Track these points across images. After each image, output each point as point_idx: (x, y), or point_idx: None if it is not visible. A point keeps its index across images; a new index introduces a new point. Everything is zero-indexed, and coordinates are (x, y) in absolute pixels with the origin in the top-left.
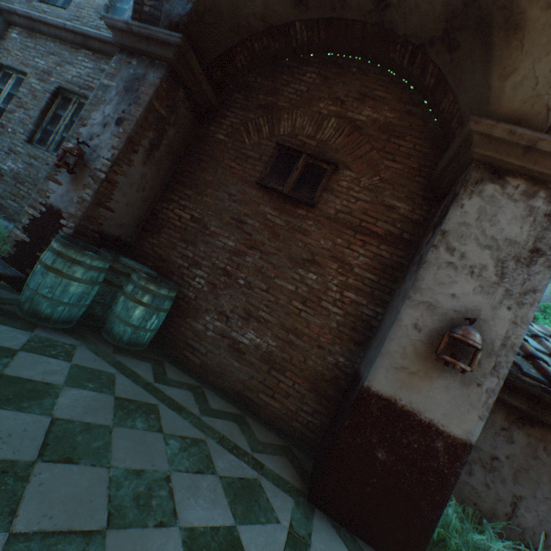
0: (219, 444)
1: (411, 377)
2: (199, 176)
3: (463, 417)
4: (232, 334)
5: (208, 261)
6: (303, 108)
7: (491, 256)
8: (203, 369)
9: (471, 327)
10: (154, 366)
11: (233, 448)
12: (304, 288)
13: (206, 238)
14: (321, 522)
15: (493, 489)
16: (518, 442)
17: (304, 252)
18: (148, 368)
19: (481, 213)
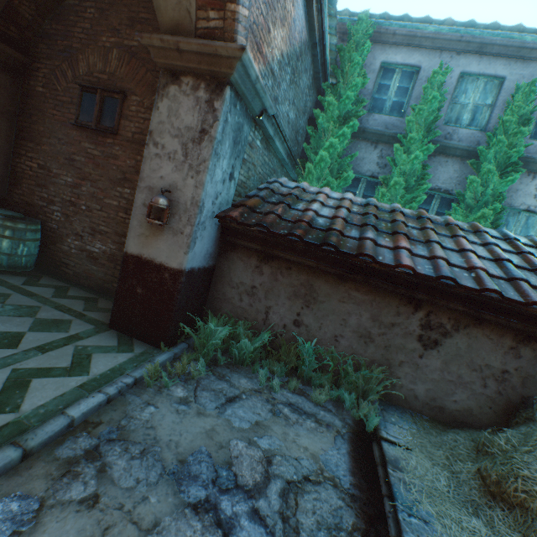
0: (53, 308)
1: (147, 239)
2: (34, 129)
3: (177, 256)
4: (87, 248)
5: (59, 198)
6: (92, 46)
7: (179, 142)
8: (76, 277)
9: (159, 195)
10: (30, 278)
11: (65, 310)
12: (124, 202)
13: (52, 180)
14: (109, 334)
15: (255, 306)
16: (266, 273)
17: (118, 174)
18: (22, 279)
19: (170, 111)
